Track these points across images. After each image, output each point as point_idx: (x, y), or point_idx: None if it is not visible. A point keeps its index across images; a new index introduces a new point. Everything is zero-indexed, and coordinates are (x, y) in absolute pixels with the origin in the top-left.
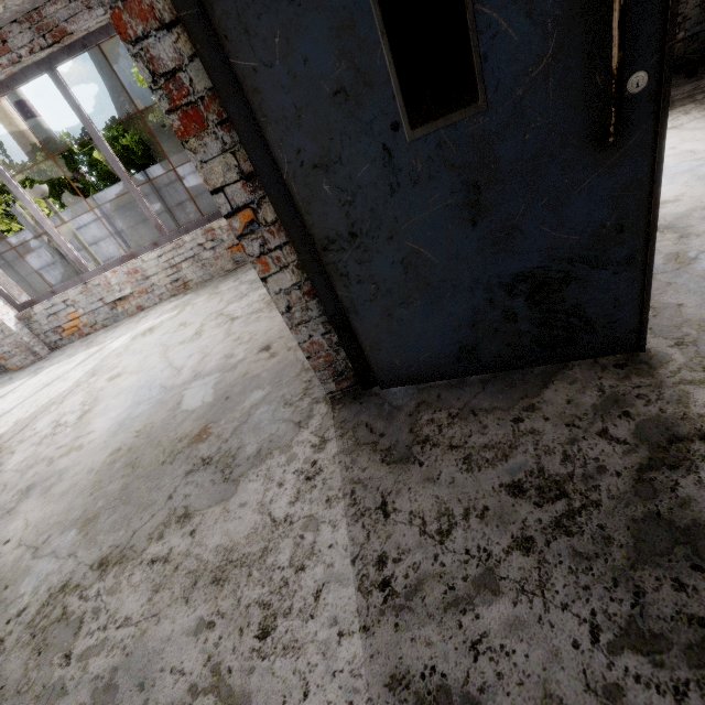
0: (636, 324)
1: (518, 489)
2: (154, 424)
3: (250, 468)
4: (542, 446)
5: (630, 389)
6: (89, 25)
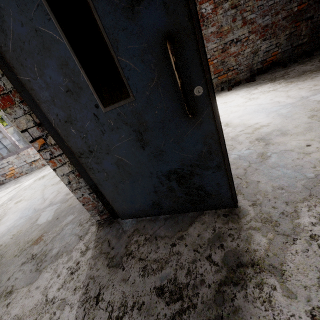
0: (230, 195)
1: (161, 291)
2: (22, 231)
3: (50, 263)
4: (179, 263)
5: (227, 230)
6: None
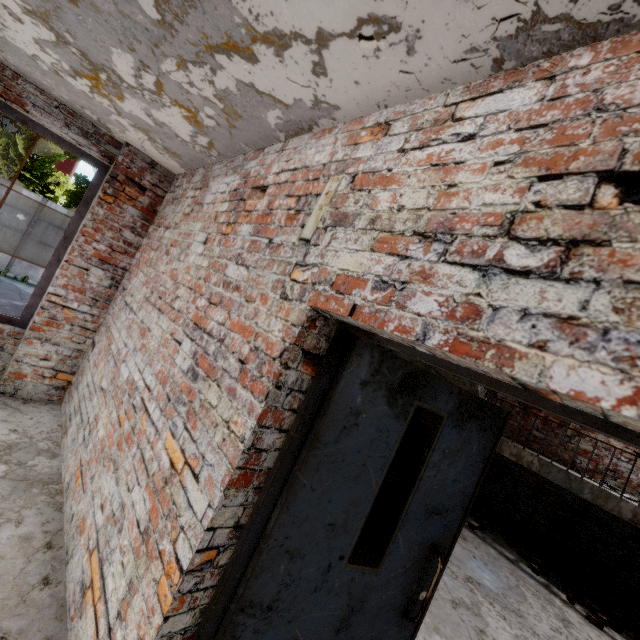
0: None
1: None
2: None
3: None
4: None
5: None
6: (52, 127)
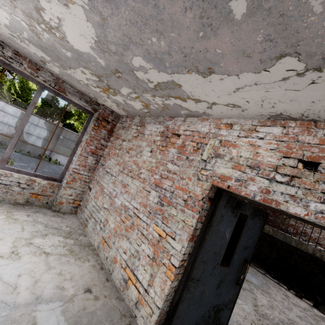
0: None
1: None
2: None
3: None
4: None
5: None
6: (75, 100)
